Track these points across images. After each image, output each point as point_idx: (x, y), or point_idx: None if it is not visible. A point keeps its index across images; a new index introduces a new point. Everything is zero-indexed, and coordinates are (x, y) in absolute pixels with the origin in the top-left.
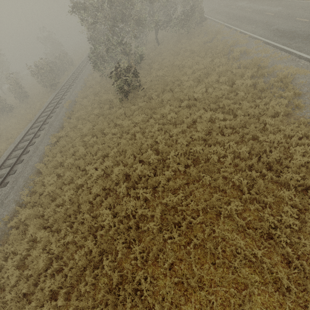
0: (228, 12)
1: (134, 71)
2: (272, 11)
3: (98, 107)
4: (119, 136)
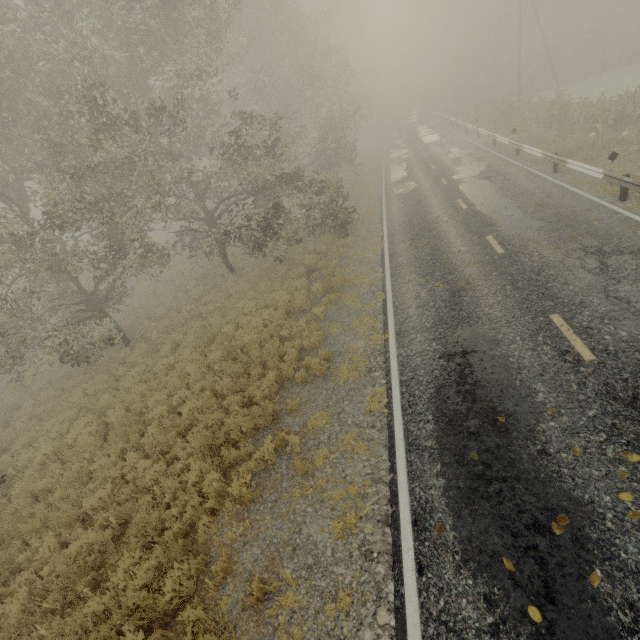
0: (421, 200)
1: None
2: (508, 233)
3: None
4: None
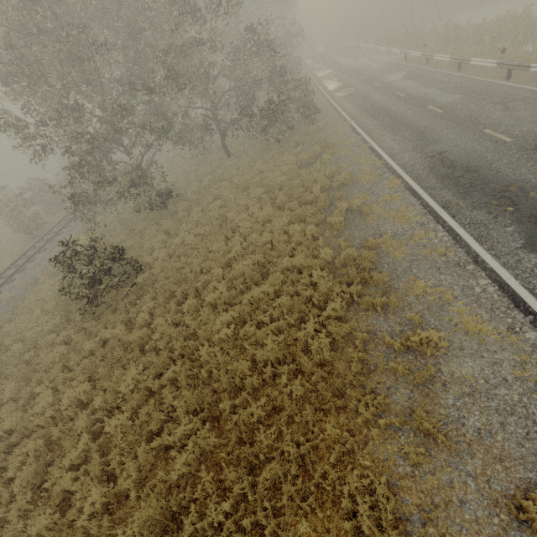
0: (365, 96)
1: (116, 248)
2: (442, 103)
3: (53, 311)
4: (15, 441)
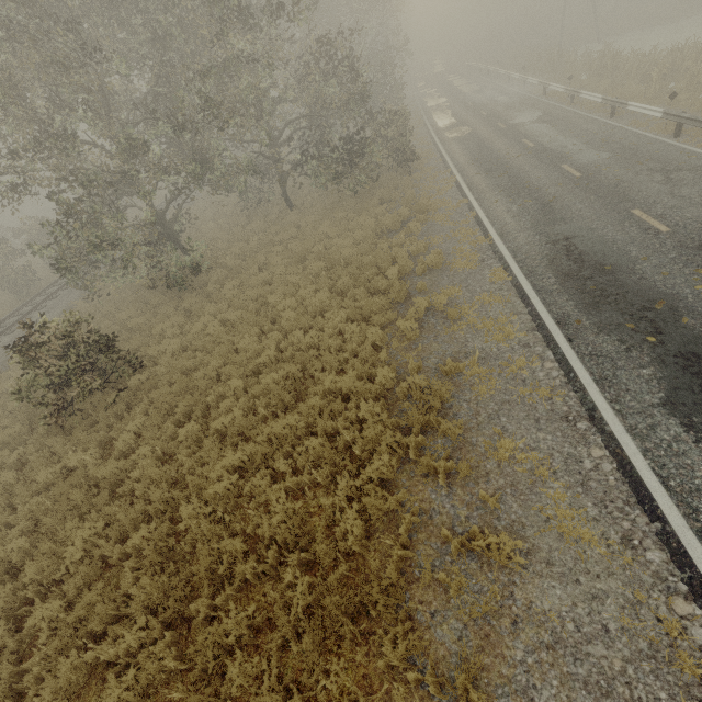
0: (483, 141)
1: (102, 336)
2: (582, 162)
3: (17, 412)
4: None
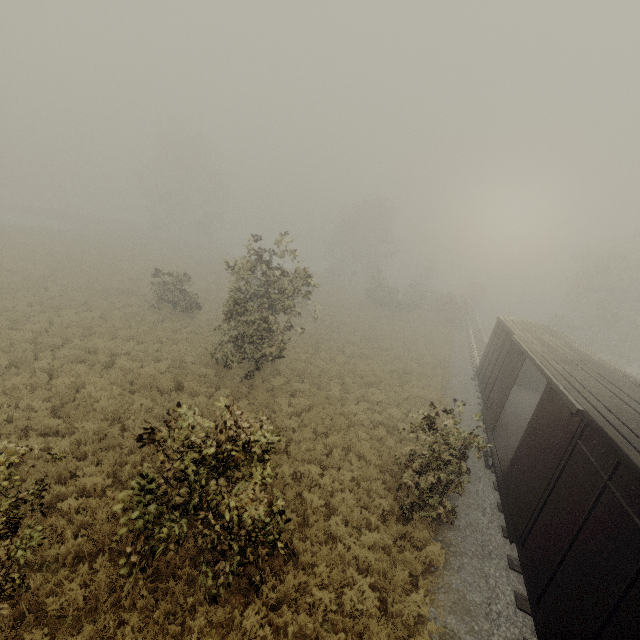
0: None
1: None
2: None
3: None
4: None
